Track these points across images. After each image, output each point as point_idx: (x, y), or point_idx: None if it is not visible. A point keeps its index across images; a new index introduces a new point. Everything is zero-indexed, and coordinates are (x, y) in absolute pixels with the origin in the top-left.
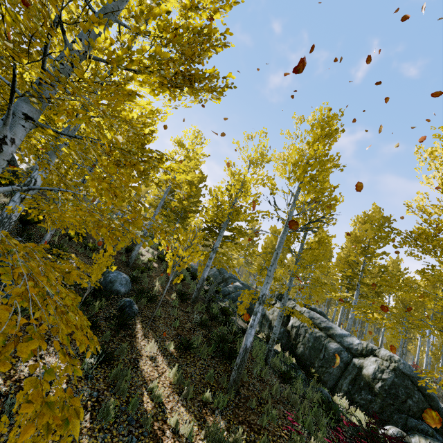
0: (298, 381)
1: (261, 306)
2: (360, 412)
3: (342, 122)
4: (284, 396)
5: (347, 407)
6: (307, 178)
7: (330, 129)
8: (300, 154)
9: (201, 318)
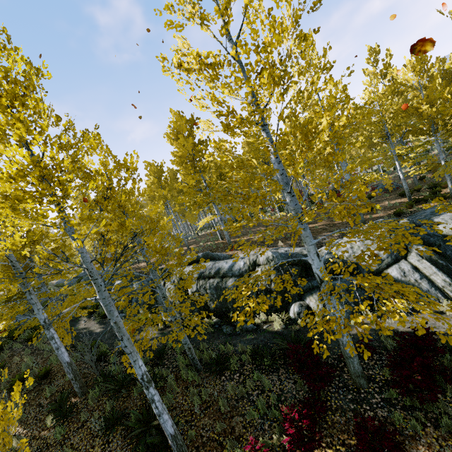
0: (231, 360)
1: (150, 388)
2: (274, 315)
3: (22, 56)
4: (231, 397)
5: (266, 317)
6: (55, 198)
7: (13, 80)
8: (0, 167)
9: (105, 418)
